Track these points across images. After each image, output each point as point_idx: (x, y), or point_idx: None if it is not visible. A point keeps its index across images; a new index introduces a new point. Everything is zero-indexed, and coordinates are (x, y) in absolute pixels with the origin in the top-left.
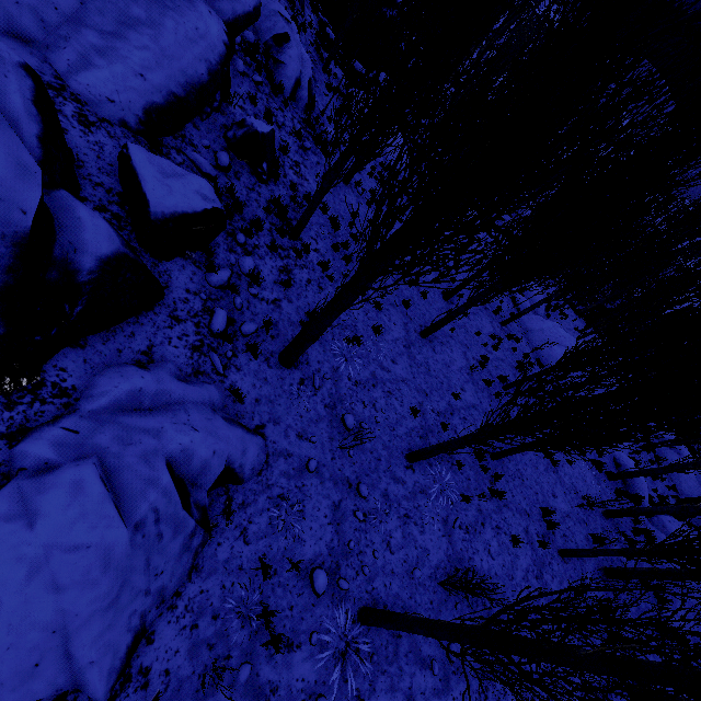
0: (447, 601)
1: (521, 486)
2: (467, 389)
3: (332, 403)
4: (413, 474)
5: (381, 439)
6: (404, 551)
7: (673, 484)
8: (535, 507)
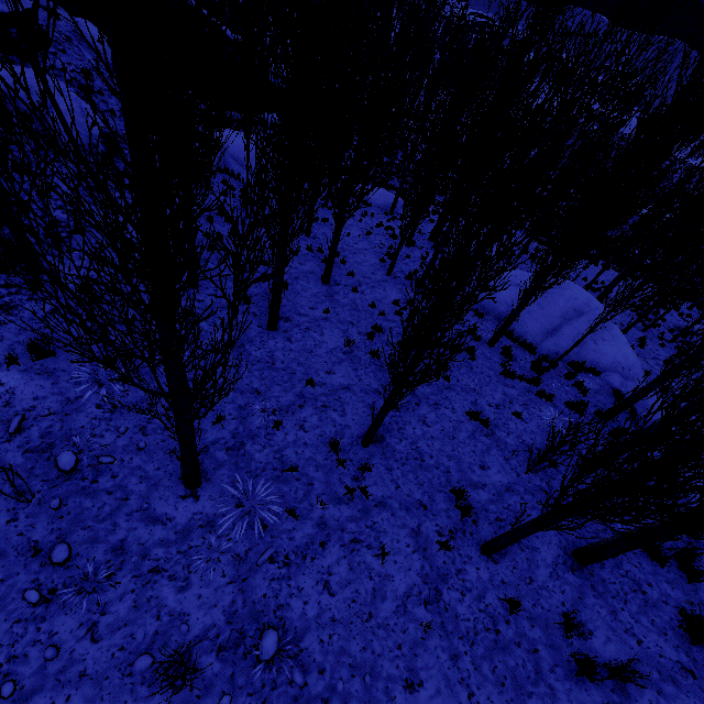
0: (202, 698)
1: (418, 470)
2: (338, 370)
3: (46, 444)
4: (194, 504)
5: (141, 470)
6: (127, 630)
7: None
8: (440, 493)
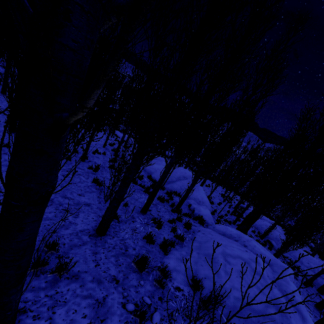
0: None
1: None
2: None
3: None
4: None
5: None
6: None
7: (258, 231)
8: None
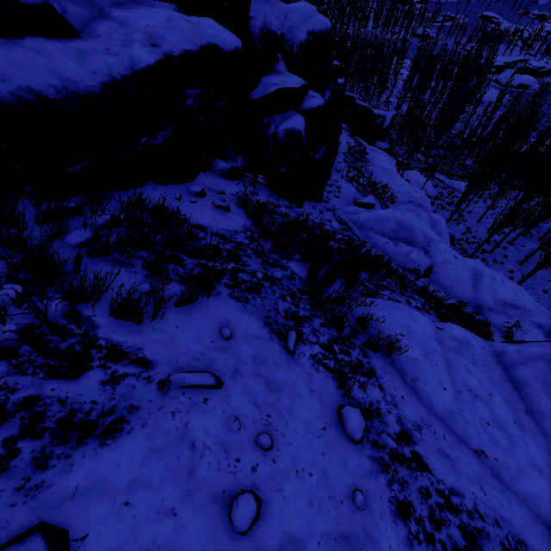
0: None
1: None
2: None
3: None
4: None
5: (544, 303)
6: None
7: None
8: None
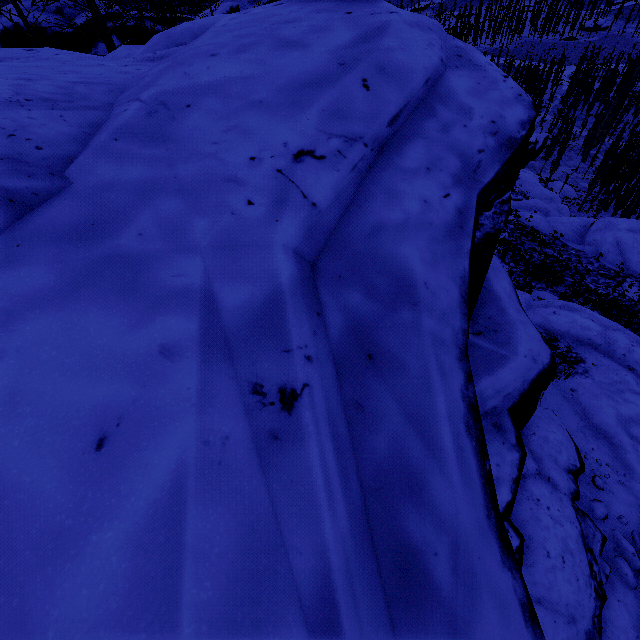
0: None
1: None
2: None
3: None
4: None
5: None
6: None
7: None
8: None
